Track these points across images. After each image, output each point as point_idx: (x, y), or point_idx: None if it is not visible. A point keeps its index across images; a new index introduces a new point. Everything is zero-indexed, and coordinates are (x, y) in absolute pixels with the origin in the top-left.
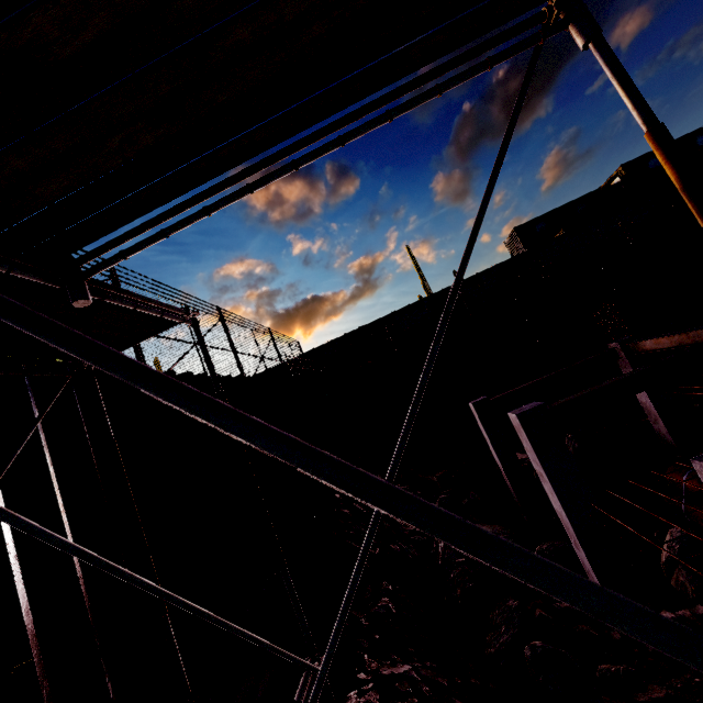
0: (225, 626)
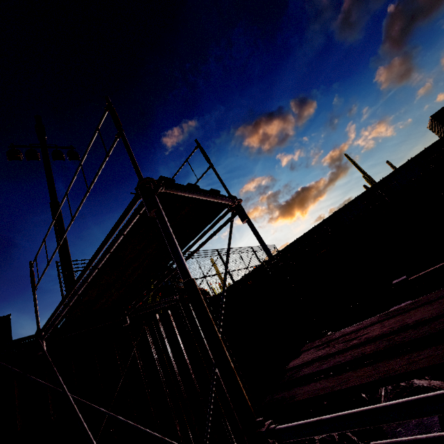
0: None
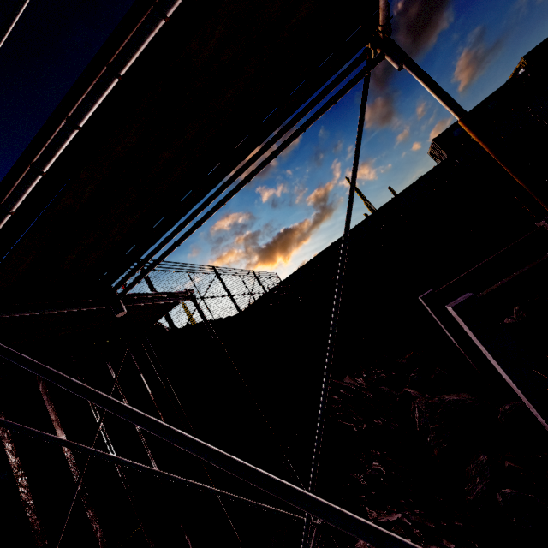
0: (245, 502)
